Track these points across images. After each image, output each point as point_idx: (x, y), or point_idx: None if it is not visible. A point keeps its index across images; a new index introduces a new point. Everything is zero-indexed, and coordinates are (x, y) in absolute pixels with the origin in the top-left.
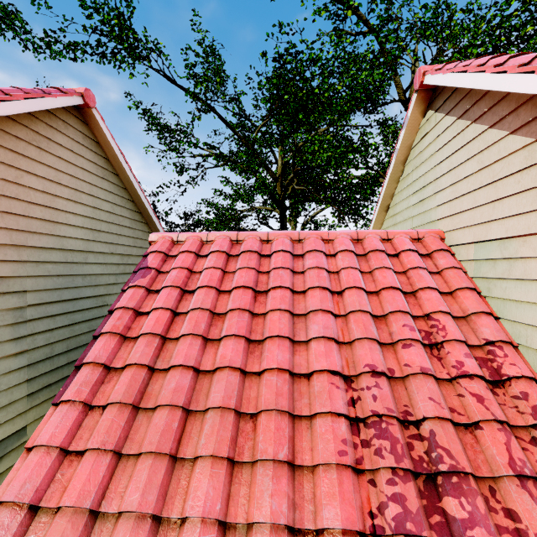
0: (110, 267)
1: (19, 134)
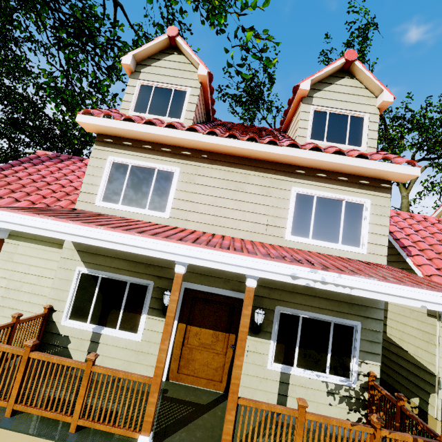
0: None
1: None
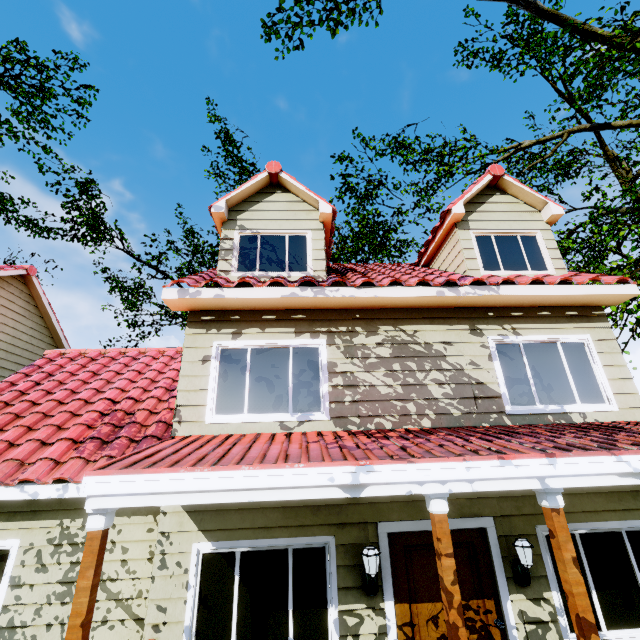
0: None
1: None
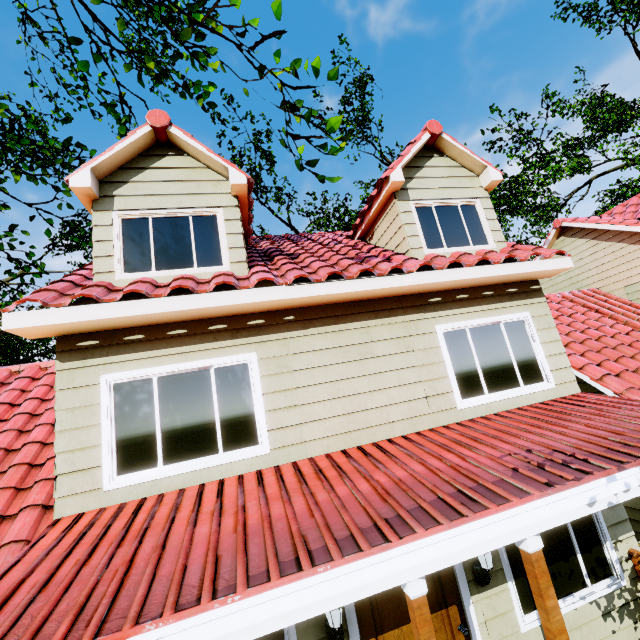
0: None
1: None
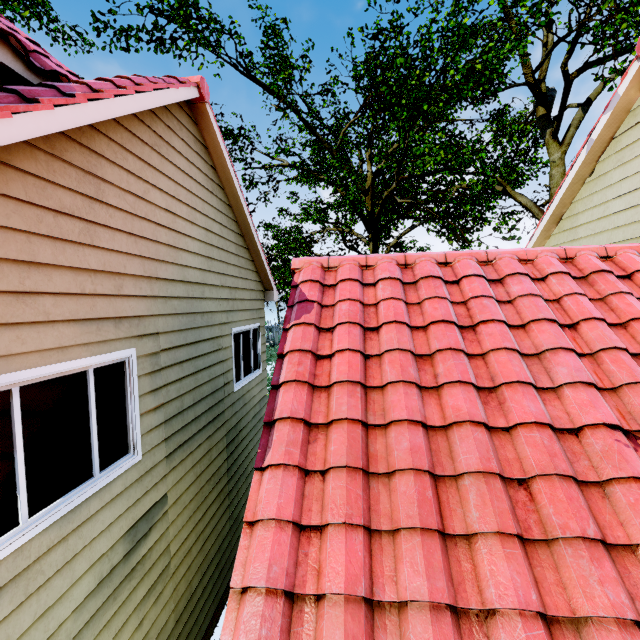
0: (221, 303)
1: (144, 137)
